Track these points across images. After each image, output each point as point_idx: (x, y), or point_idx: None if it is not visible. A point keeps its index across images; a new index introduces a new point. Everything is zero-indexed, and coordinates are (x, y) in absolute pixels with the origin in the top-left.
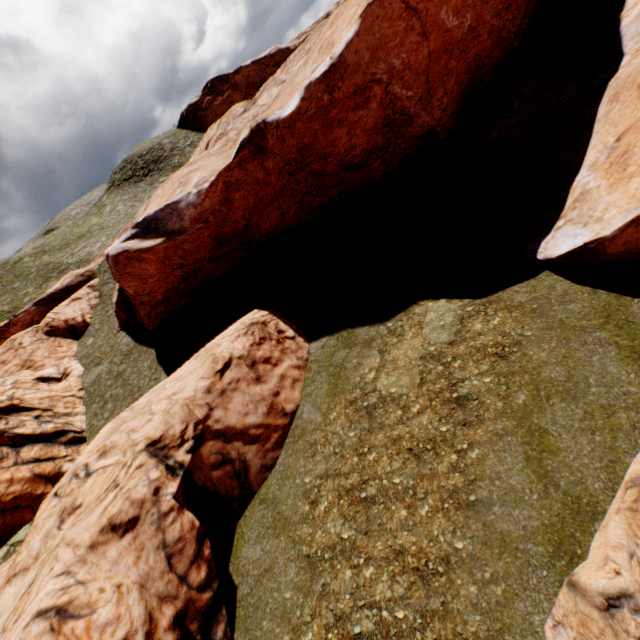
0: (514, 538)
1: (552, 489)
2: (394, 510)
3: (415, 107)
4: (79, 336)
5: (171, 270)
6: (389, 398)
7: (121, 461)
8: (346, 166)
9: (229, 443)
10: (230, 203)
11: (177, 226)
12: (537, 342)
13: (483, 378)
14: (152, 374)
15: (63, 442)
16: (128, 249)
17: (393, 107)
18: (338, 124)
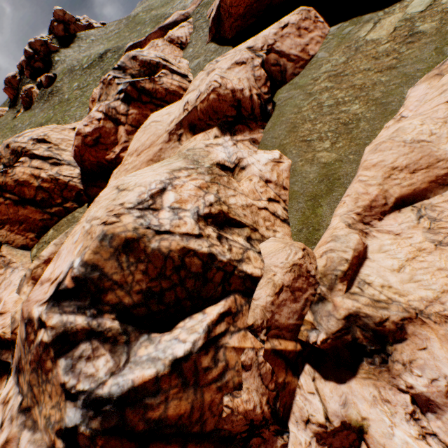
0: (410, 73)
1: (441, 56)
2: (355, 76)
3: None
4: (183, 49)
5: None
6: (370, 41)
7: (234, 55)
8: None
9: (280, 58)
10: None
11: None
12: None
13: (431, 24)
14: None
15: (187, 81)
16: None
17: None
18: None
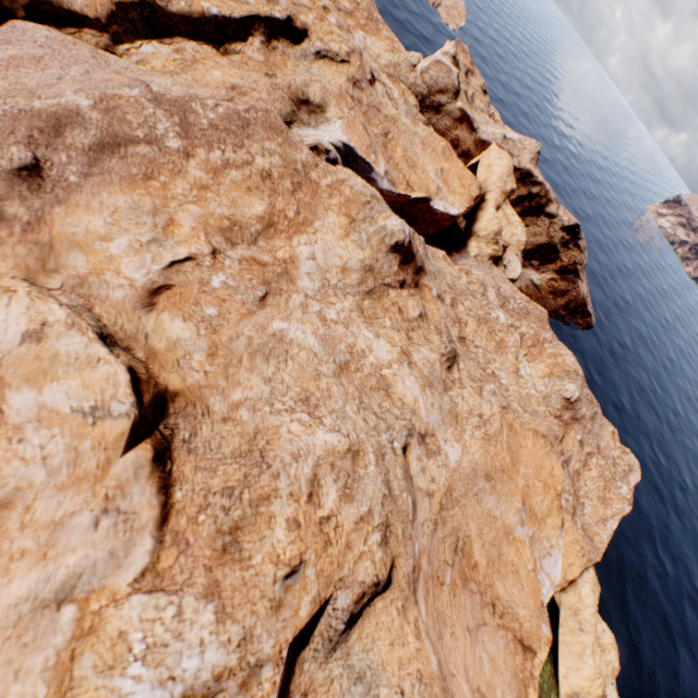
0: None
1: None
2: None
3: None
4: None
5: None
6: None
7: None
8: None
9: None
10: None
11: None
12: None
13: None
14: None
15: None
16: None
17: None
18: None
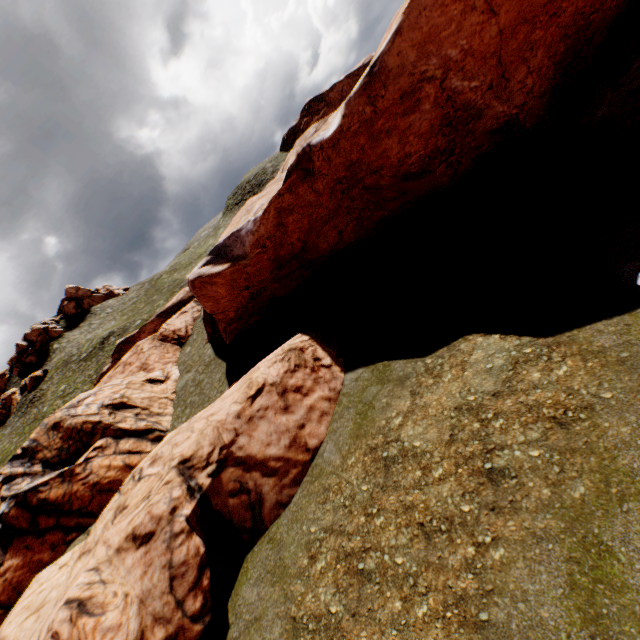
0: None
1: None
2: (388, 597)
3: (483, 98)
4: (182, 344)
5: (239, 291)
6: (411, 453)
7: (160, 473)
8: (403, 176)
9: (248, 472)
10: (284, 227)
11: (241, 252)
12: (619, 410)
13: (529, 449)
14: (220, 386)
15: (150, 439)
16: (202, 274)
17: (452, 104)
18: (386, 134)
